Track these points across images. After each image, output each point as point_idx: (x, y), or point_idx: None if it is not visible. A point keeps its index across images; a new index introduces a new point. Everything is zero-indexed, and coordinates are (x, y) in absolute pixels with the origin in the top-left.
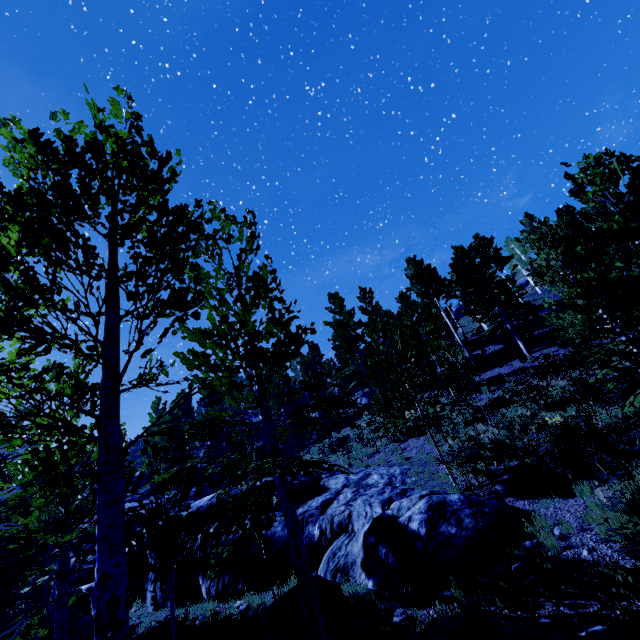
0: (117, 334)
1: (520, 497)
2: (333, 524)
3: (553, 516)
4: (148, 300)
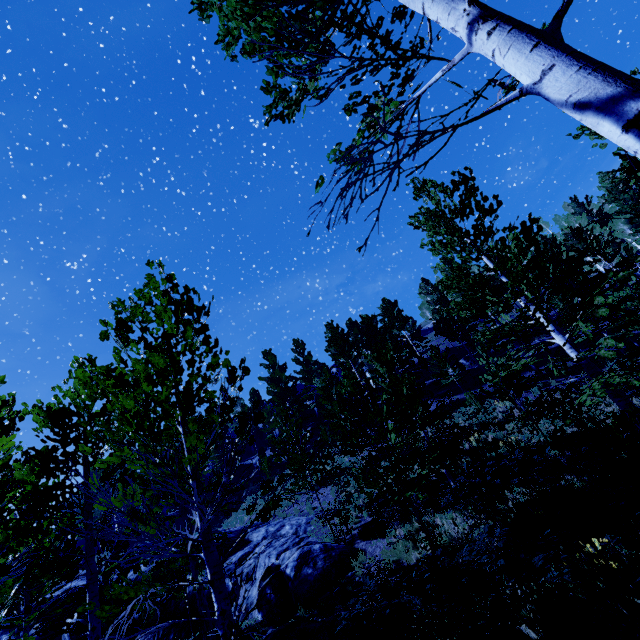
0: (91, 509)
1: (364, 539)
2: (242, 575)
3: (372, 552)
4: None
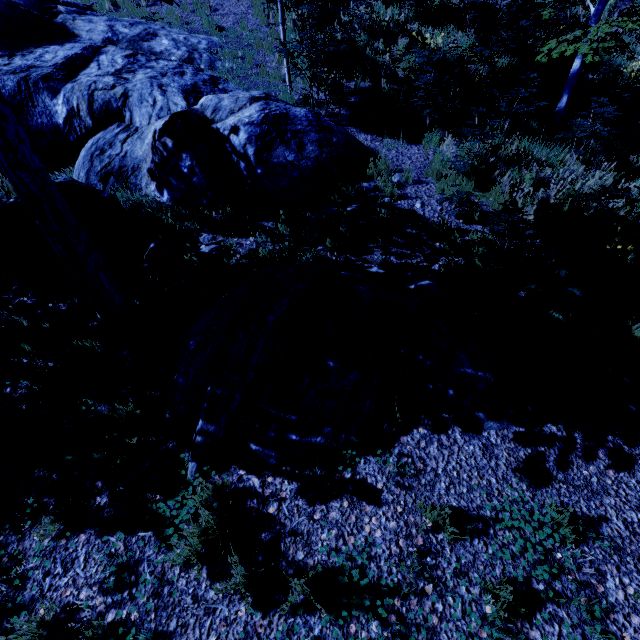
0: None
1: (364, 130)
2: (94, 104)
3: (394, 161)
4: None
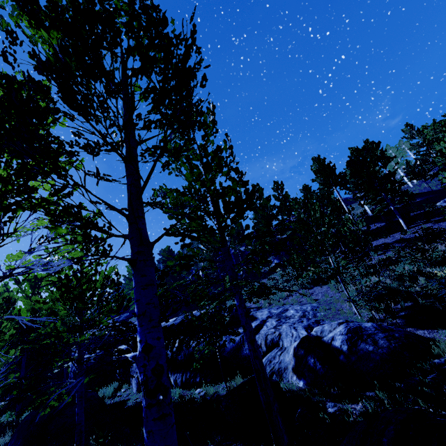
0: (136, 155)
1: (419, 328)
2: (267, 341)
3: None
4: (176, 101)
